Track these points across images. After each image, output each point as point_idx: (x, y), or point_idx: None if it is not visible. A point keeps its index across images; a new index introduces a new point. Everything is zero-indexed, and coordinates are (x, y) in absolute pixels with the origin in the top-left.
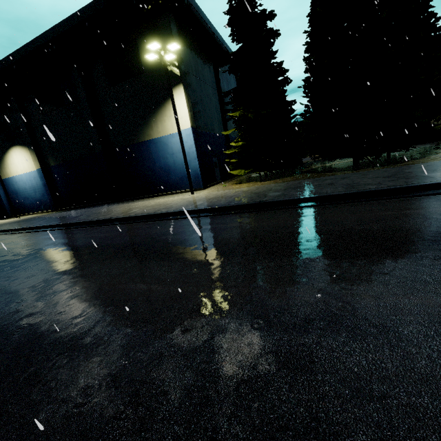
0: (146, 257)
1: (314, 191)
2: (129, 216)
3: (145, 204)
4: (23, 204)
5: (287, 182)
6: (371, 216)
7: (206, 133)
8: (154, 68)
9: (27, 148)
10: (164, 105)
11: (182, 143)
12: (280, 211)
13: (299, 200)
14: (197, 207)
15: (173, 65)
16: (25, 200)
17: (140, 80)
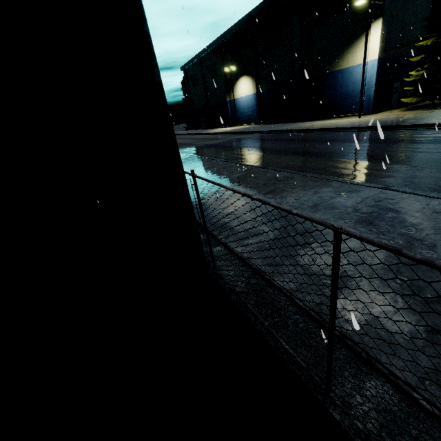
0: (322, 142)
1: (437, 120)
2: (313, 128)
3: (322, 123)
4: (239, 118)
5: (440, 112)
6: (436, 135)
7: (395, 58)
8: (360, 3)
9: (250, 77)
10: (360, 38)
11: (363, 76)
12: (400, 131)
13: (417, 126)
14: (354, 126)
15: (378, 0)
16: (241, 115)
17: (346, 16)
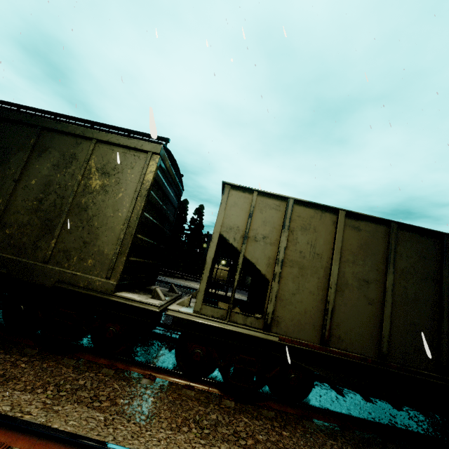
0: None
1: None
2: None
3: None
4: None
5: None
6: None
7: None
8: None
9: None
10: None
11: None
12: None
13: None
14: None
15: None
16: None
17: None
